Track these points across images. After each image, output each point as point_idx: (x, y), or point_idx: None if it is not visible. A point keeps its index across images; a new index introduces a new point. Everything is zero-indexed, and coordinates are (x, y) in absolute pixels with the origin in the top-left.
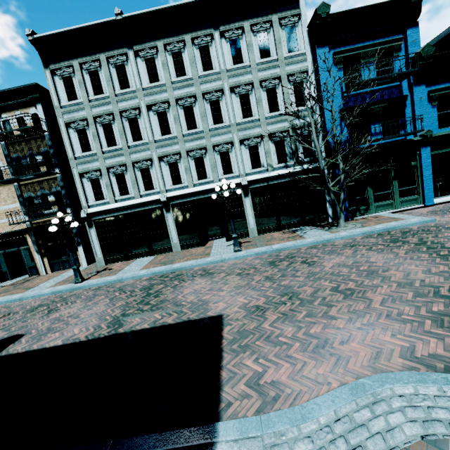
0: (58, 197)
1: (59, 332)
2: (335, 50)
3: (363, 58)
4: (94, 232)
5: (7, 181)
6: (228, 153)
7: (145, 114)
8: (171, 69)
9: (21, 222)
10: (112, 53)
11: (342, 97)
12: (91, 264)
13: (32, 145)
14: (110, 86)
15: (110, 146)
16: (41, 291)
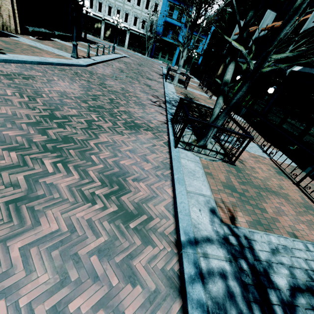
0: None
1: None
2: (170, 0)
3: (176, 8)
4: None
5: None
6: (128, 15)
7: None
8: None
9: None
10: None
11: (165, 18)
12: None
13: None
14: None
15: None
16: None
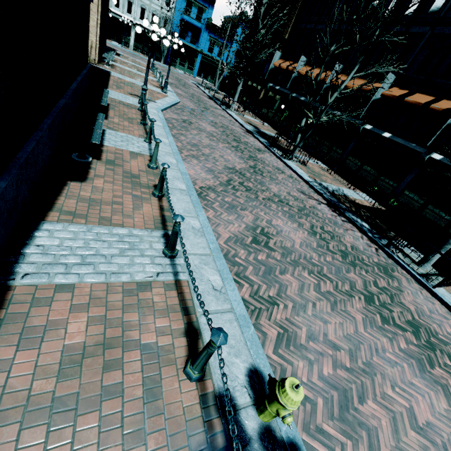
0: None
1: None
2: None
3: (194, 5)
4: None
5: None
6: (132, 4)
7: None
8: None
9: None
10: None
11: (182, 15)
12: None
13: None
14: None
15: None
16: None
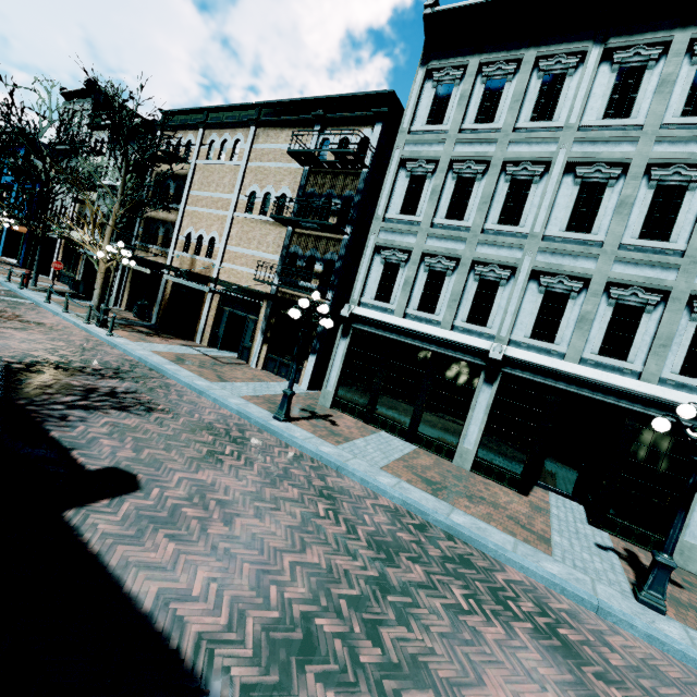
0: (326, 270)
1: (177, 544)
2: None
3: None
4: (344, 347)
5: (283, 220)
6: None
7: (553, 178)
8: (677, 97)
9: (267, 282)
10: (554, 50)
11: None
12: (312, 388)
13: (338, 183)
14: (512, 111)
15: (450, 218)
16: (229, 396)
